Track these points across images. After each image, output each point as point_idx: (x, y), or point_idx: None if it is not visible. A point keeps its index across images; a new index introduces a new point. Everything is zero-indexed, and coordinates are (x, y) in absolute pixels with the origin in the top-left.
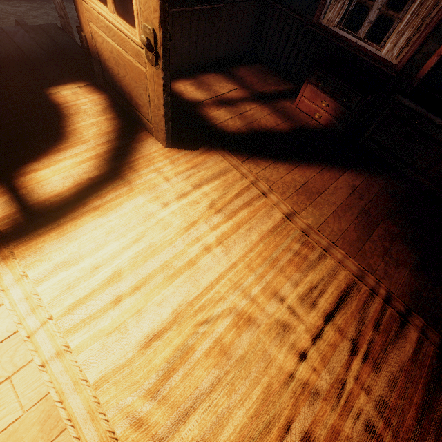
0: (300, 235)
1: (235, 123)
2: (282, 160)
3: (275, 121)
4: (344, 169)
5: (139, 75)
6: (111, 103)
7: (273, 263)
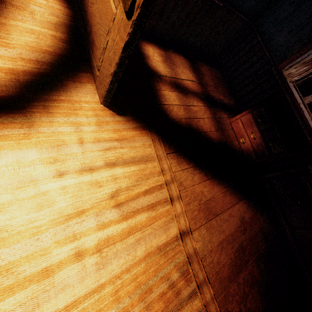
0: (184, 262)
1: (179, 111)
2: (201, 168)
3: (211, 127)
4: (242, 198)
5: (106, 12)
6: (70, 23)
7: (145, 294)
